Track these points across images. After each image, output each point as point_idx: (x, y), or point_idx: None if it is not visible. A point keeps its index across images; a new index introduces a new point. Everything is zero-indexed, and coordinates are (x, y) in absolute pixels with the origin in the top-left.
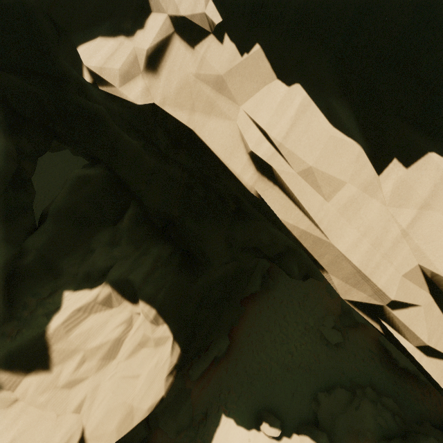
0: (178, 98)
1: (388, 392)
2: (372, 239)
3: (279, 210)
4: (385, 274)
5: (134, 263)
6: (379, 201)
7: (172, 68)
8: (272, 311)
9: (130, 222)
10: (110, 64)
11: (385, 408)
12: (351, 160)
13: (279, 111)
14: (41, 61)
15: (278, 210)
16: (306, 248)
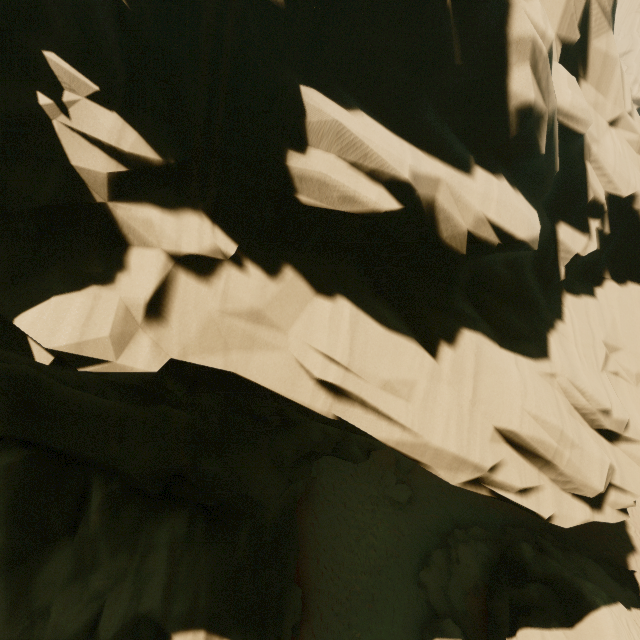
0: (203, 342)
1: (470, 520)
2: (455, 420)
3: (368, 426)
4: (476, 446)
5: (138, 579)
6: (445, 382)
7: (184, 309)
8: (329, 507)
9: (104, 515)
10: (91, 332)
11: (477, 541)
12: (413, 355)
13: (333, 328)
14: None
15: (366, 426)
16: (406, 453)
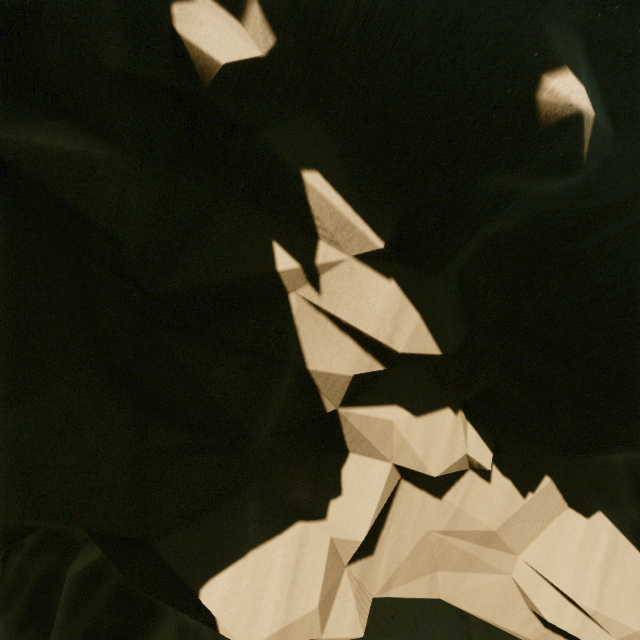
0: (411, 569)
1: None
2: None
3: None
4: None
5: None
6: None
7: (400, 534)
8: None
9: None
10: (298, 607)
11: None
12: None
13: (581, 559)
14: (6, 533)
15: None
16: None
